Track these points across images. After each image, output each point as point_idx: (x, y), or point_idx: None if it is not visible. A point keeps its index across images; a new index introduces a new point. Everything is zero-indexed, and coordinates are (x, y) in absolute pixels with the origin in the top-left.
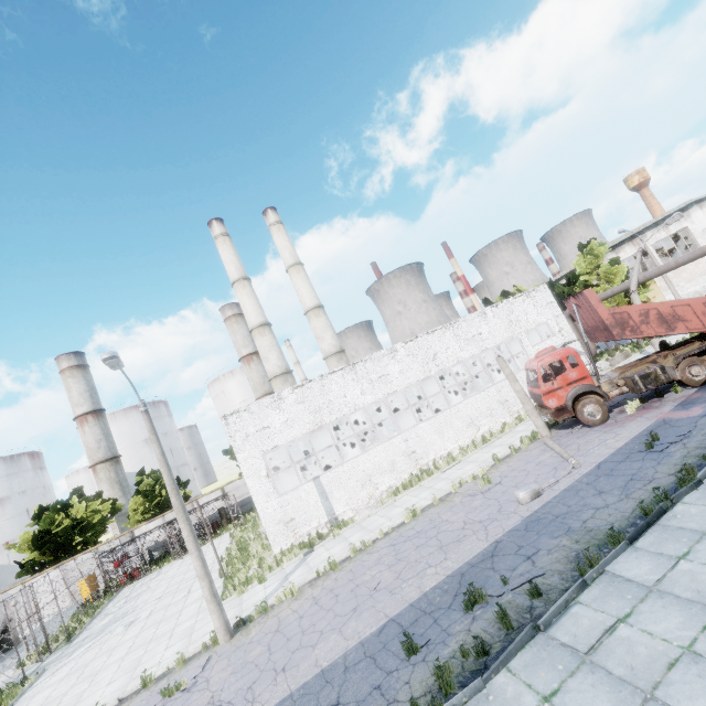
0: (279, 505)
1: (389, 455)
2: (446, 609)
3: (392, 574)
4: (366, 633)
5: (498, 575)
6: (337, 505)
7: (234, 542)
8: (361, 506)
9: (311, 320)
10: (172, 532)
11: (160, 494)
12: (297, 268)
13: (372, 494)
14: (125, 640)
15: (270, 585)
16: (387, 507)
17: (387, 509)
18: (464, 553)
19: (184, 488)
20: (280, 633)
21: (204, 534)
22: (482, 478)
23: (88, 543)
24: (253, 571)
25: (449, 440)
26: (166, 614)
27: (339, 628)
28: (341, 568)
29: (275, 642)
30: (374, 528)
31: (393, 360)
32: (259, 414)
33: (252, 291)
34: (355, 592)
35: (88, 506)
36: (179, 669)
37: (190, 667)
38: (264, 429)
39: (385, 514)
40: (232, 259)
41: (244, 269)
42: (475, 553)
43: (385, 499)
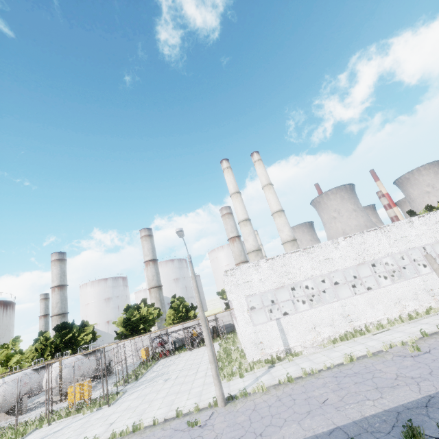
0: (253, 331)
1: (330, 313)
2: (385, 433)
3: (336, 396)
4: (319, 431)
5: (433, 422)
6: (290, 340)
7: (221, 348)
8: (307, 345)
9: (275, 219)
10: (188, 334)
11: (182, 311)
12: (269, 187)
13: (315, 338)
14: (164, 388)
15: (247, 380)
16: (328, 350)
17: (328, 351)
18: (399, 397)
19: (194, 310)
20: (256, 412)
21: (203, 340)
22: (411, 345)
23: (146, 330)
24: (235, 369)
25: (378, 312)
26: (185, 380)
27: (297, 421)
28: (295, 382)
29: (253, 416)
30: (318, 362)
31: (335, 248)
32: (245, 272)
33: (241, 200)
34: (308, 401)
35: (148, 310)
36: (195, 413)
37: (201, 414)
38: (247, 282)
39: (326, 354)
40: (231, 181)
41: (237, 187)
42: (409, 400)
43: (325, 344)
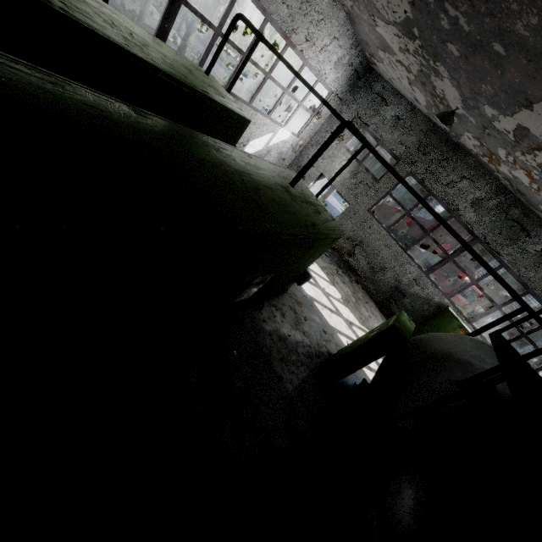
0: None
1: None
2: None
3: None
4: None
5: None
6: None
7: None
8: None
9: None
10: None
11: None
12: None
13: None
14: None
15: None
16: None
17: None
18: None
19: None
20: None
21: None
22: None
23: None
24: None
25: None
26: None
27: None
28: None
29: None
30: None
31: None
32: None
33: None
34: None
35: None
36: None
37: None
38: None
39: None
40: None
41: None
42: None
43: None
